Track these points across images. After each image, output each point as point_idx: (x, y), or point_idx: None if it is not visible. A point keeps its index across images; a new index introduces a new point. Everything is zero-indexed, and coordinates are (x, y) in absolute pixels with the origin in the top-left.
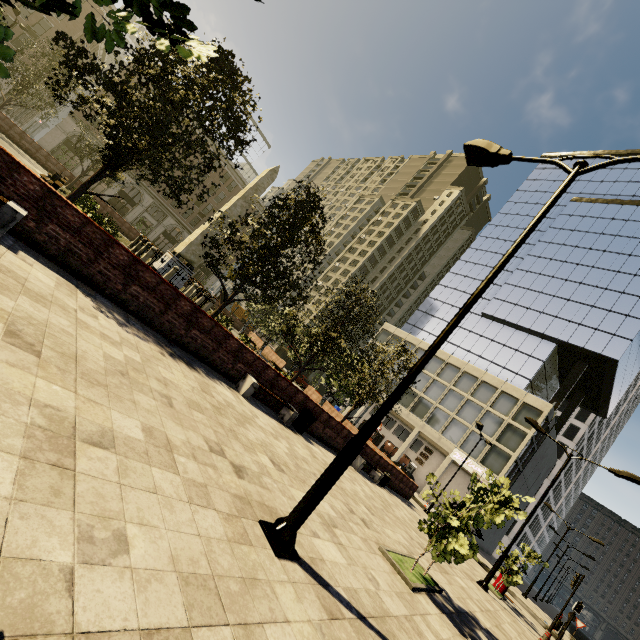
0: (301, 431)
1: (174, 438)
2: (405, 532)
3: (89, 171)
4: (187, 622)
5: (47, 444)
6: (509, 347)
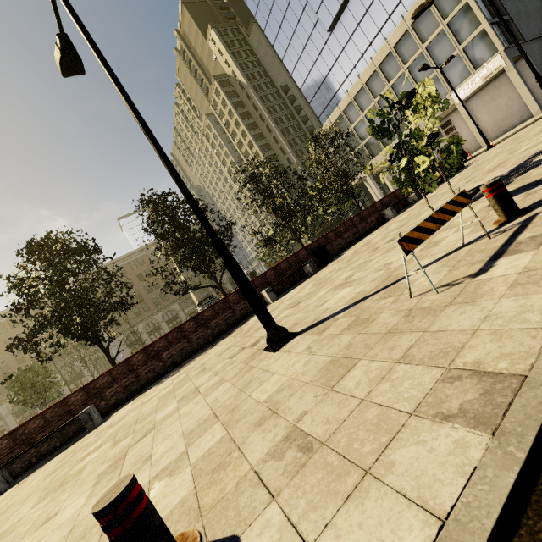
0: (329, 261)
1: (202, 382)
2: (448, 194)
3: (150, 338)
4: (186, 448)
5: (109, 468)
6: (370, 5)
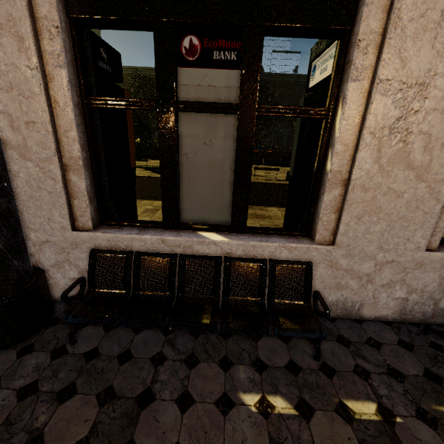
0: None
1: None
2: None
3: None
4: None
5: None
6: None
